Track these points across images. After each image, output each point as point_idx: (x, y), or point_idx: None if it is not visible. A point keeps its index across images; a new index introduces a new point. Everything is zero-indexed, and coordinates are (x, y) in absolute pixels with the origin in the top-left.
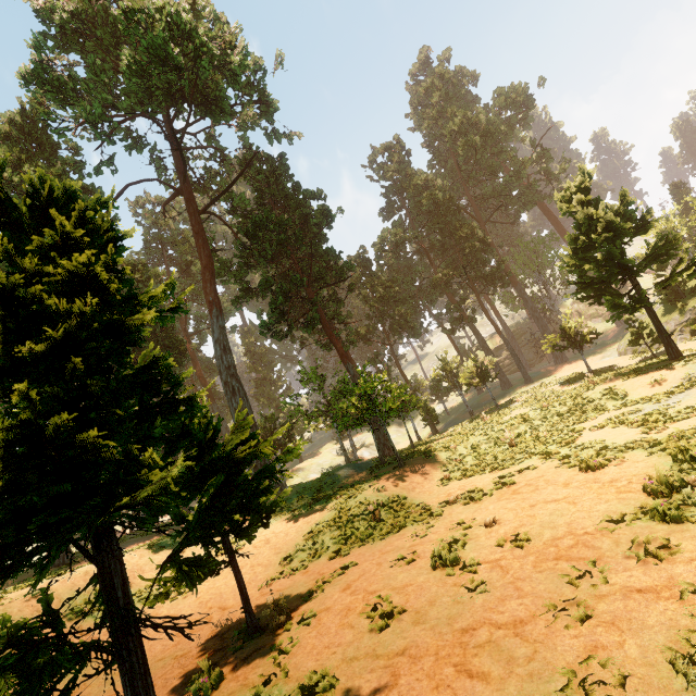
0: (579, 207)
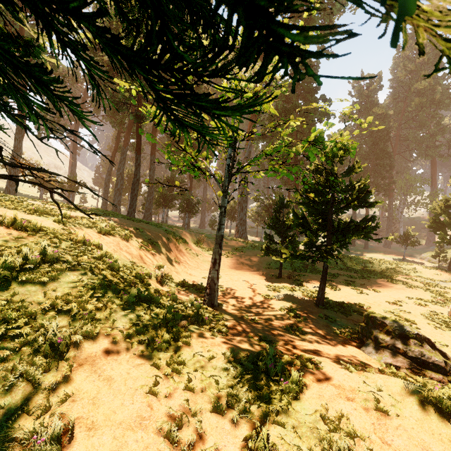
0: None
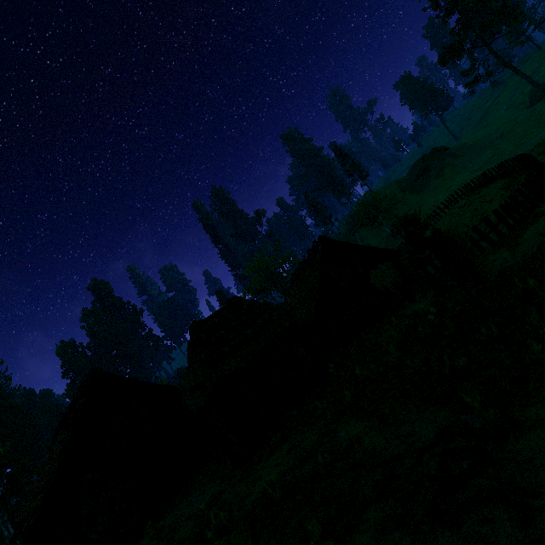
0: None
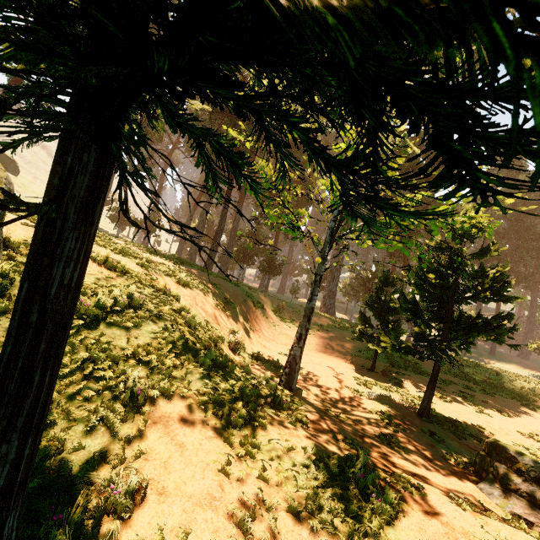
0: None
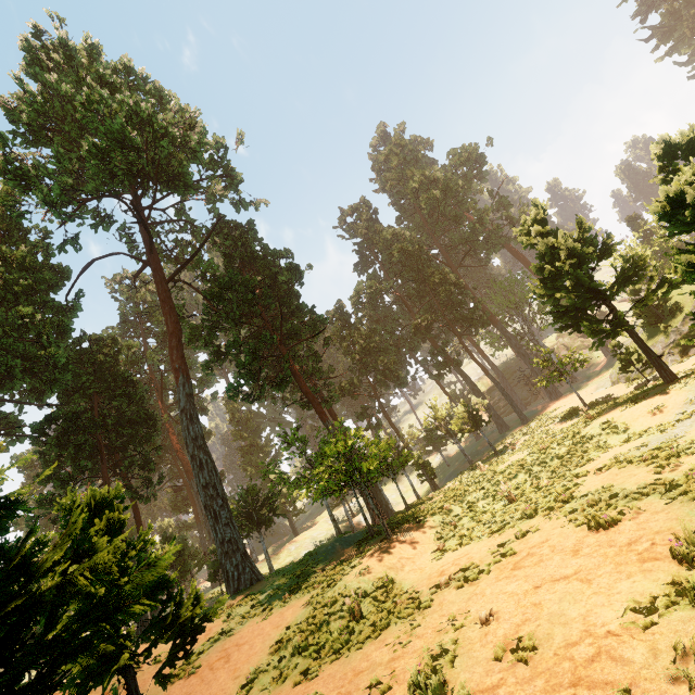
0: (538, 237)
